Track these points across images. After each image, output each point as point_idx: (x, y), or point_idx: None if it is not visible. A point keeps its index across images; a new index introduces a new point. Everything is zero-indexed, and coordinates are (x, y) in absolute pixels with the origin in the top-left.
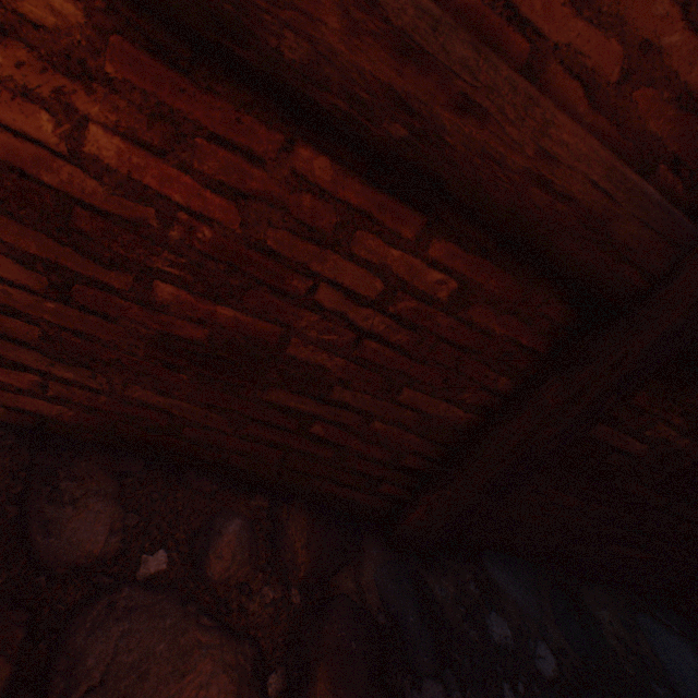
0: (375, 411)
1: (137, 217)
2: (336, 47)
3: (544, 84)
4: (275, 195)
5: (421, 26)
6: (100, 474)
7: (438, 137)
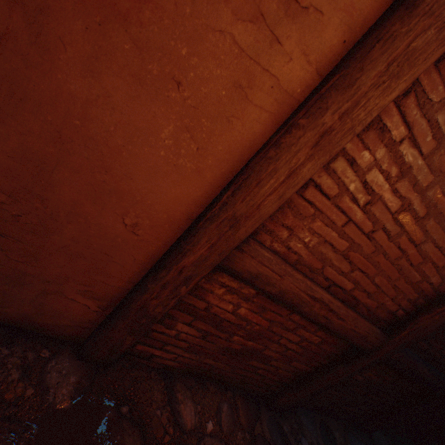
0: (281, 366)
1: (240, 323)
2: (316, 309)
3: (357, 307)
4: (281, 321)
5: (336, 307)
6: (185, 388)
7: (332, 322)
